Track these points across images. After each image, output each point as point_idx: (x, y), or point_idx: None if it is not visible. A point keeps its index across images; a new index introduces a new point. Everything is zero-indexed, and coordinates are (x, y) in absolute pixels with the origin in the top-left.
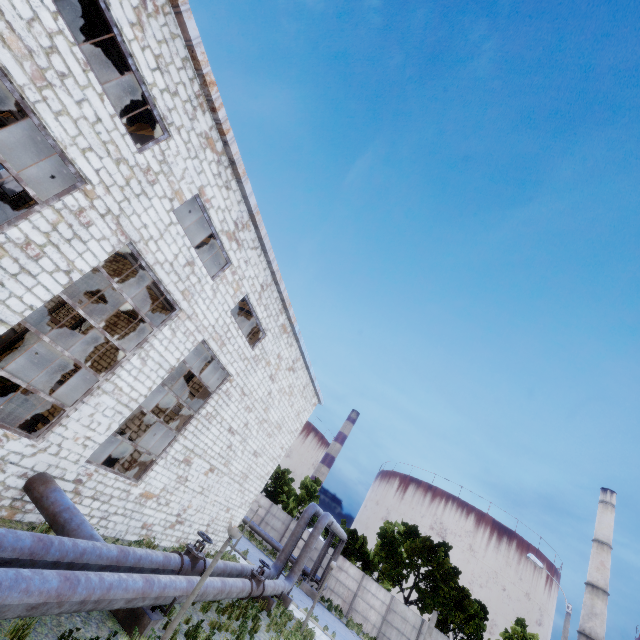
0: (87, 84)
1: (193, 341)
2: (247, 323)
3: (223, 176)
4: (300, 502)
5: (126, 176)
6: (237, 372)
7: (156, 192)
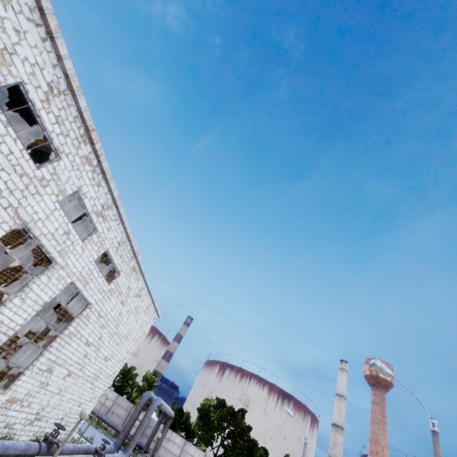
0: (6, 133)
1: (64, 283)
2: (107, 264)
3: (96, 179)
4: (141, 392)
5: (26, 183)
6: (96, 301)
7: (47, 191)
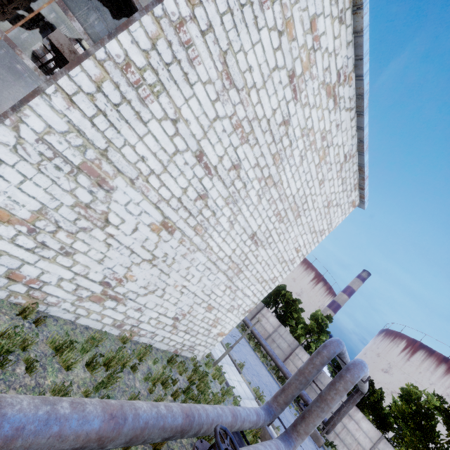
0: None
1: None
2: None
3: None
4: (308, 331)
5: None
6: None
7: None
